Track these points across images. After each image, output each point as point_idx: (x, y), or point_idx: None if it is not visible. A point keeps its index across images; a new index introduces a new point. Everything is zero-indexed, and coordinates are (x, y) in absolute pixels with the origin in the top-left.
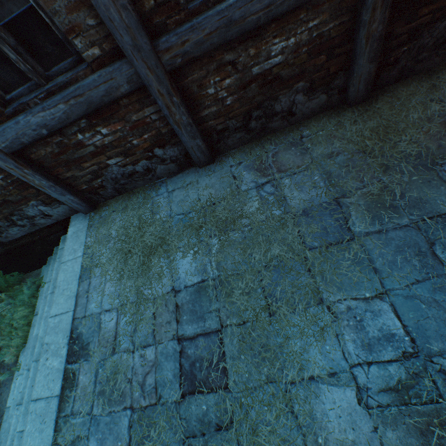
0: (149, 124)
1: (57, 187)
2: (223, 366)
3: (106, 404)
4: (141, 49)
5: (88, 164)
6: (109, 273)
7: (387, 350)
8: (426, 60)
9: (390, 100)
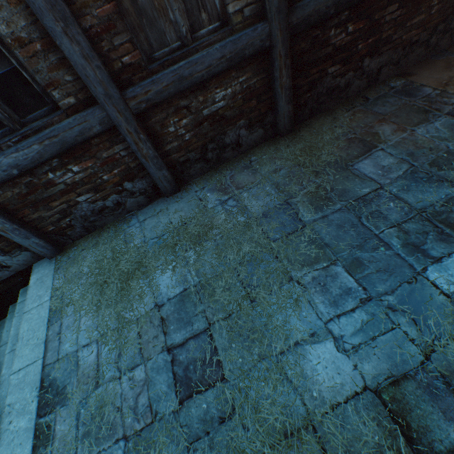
0: (119, 160)
1: (21, 230)
2: (216, 360)
3: (93, 445)
4: (112, 97)
5: (57, 203)
6: (84, 308)
7: (348, 302)
8: (325, 103)
9: (309, 130)
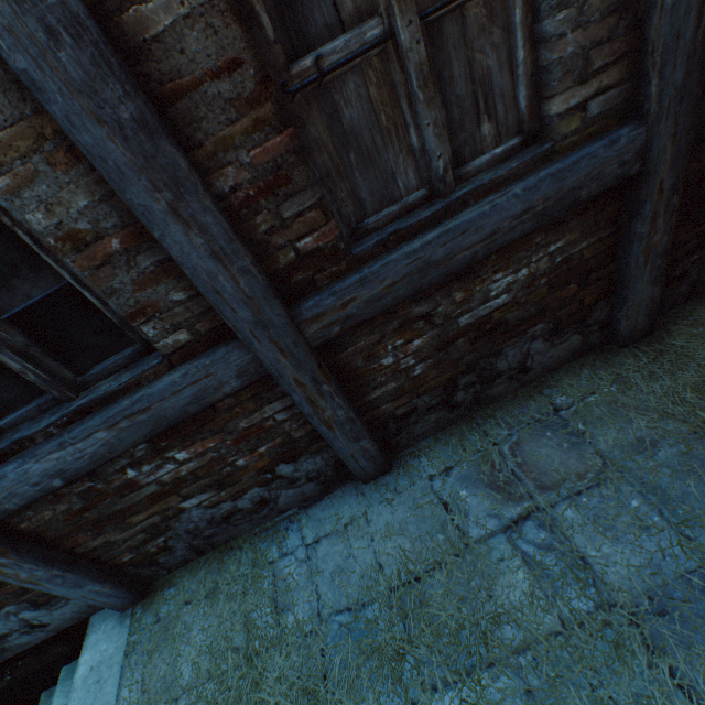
0: (271, 428)
1: (68, 575)
2: None
3: None
4: (268, 325)
5: (142, 516)
6: None
7: None
8: None
9: (696, 331)
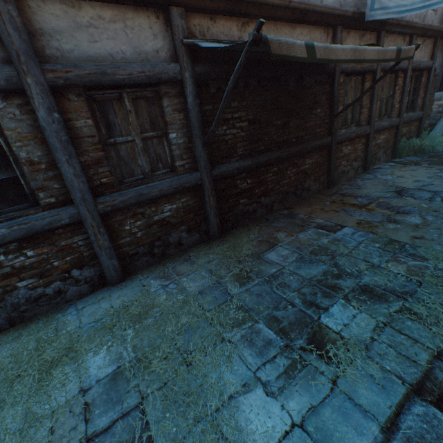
0: (75, 248)
1: None
2: (147, 436)
3: None
4: (86, 200)
5: None
6: None
7: (271, 350)
8: (242, 220)
9: (232, 236)
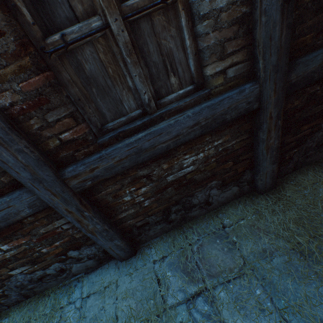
0: (60, 232)
1: None
2: None
3: None
4: (42, 180)
5: None
6: None
7: None
8: (313, 155)
9: (297, 188)
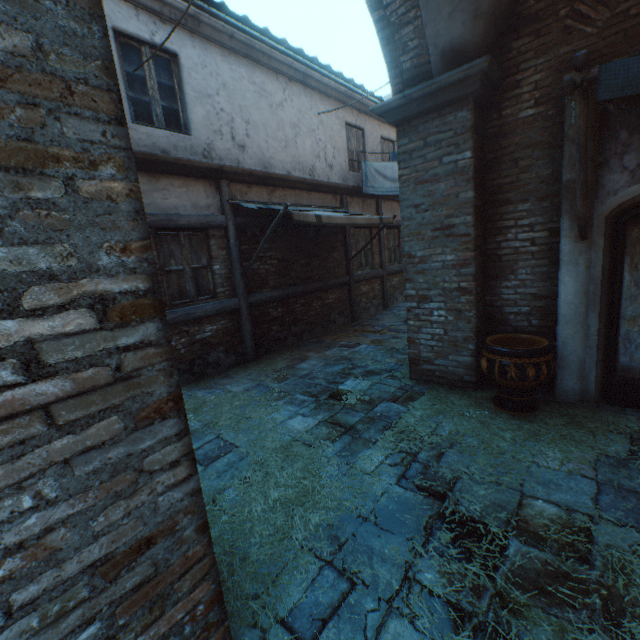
0: None
1: None
2: (229, 443)
3: None
4: None
5: None
6: None
7: (306, 403)
8: (275, 346)
9: (267, 358)
